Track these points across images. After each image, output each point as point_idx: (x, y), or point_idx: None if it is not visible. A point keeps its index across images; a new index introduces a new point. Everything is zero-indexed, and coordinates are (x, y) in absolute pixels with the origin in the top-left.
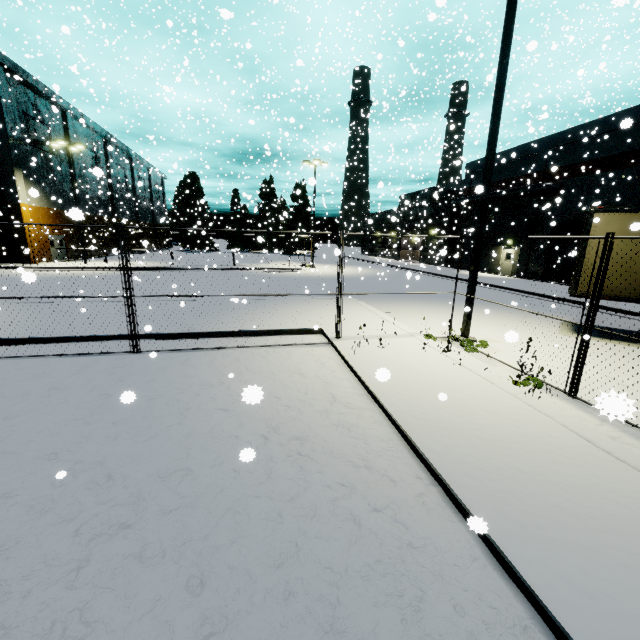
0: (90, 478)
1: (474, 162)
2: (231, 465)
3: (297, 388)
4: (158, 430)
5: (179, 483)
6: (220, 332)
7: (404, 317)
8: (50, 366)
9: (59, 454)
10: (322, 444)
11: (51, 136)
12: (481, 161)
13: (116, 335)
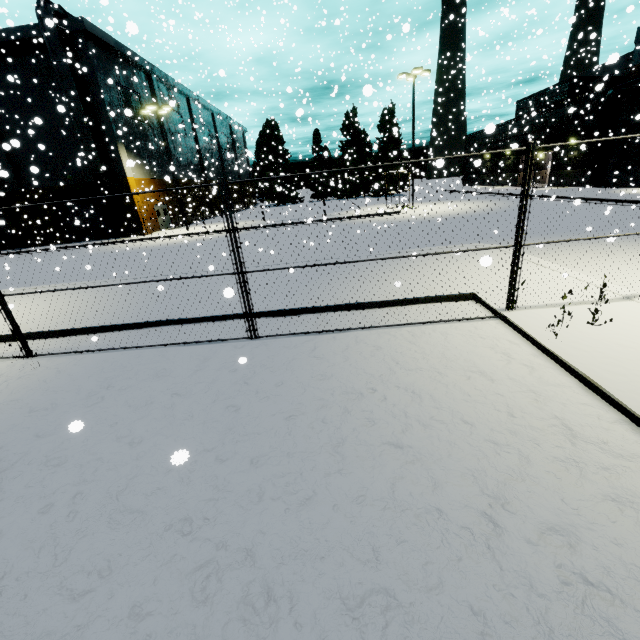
0: (241, 591)
1: None
2: (460, 593)
3: (491, 403)
4: (313, 483)
5: (383, 632)
6: (342, 305)
7: (580, 266)
8: (170, 360)
9: (194, 523)
10: (617, 554)
11: (142, 104)
12: None
13: (229, 315)
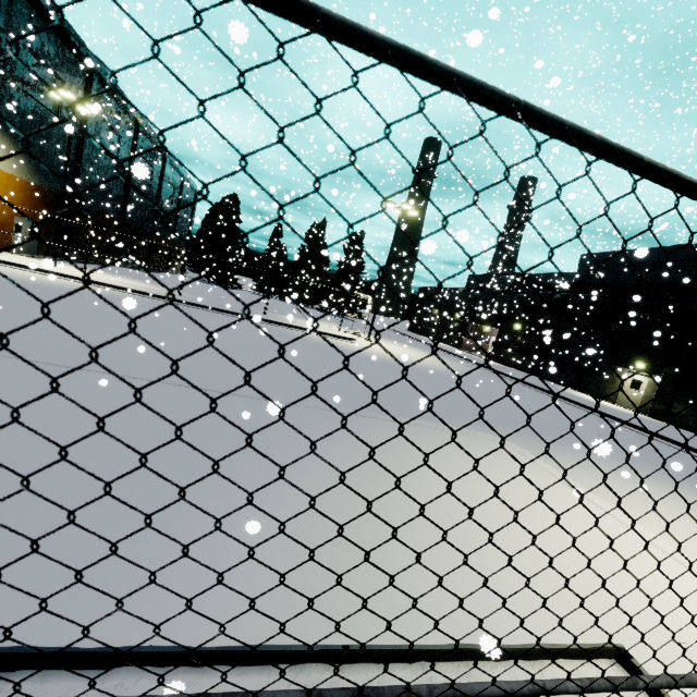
0: None
1: (595, 254)
2: None
3: None
4: None
5: None
6: (272, 650)
7: (669, 537)
8: None
9: None
10: None
11: None
12: (607, 255)
13: None
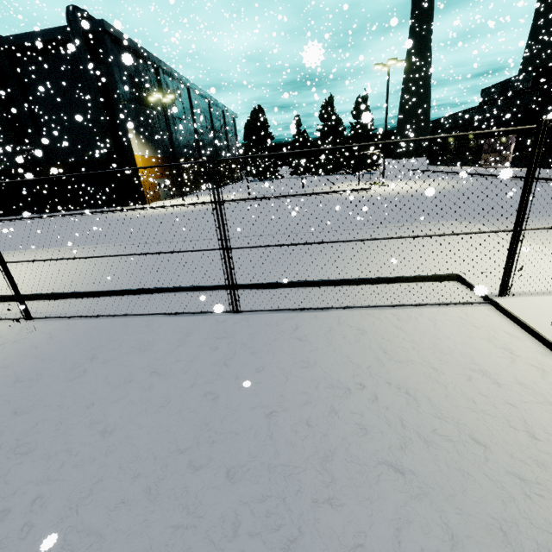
0: None
1: None
2: None
3: (503, 416)
4: (298, 516)
5: None
6: (322, 281)
7: None
8: (154, 331)
9: None
10: None
11: (150, 93)
12: None
13: (213, 285)
